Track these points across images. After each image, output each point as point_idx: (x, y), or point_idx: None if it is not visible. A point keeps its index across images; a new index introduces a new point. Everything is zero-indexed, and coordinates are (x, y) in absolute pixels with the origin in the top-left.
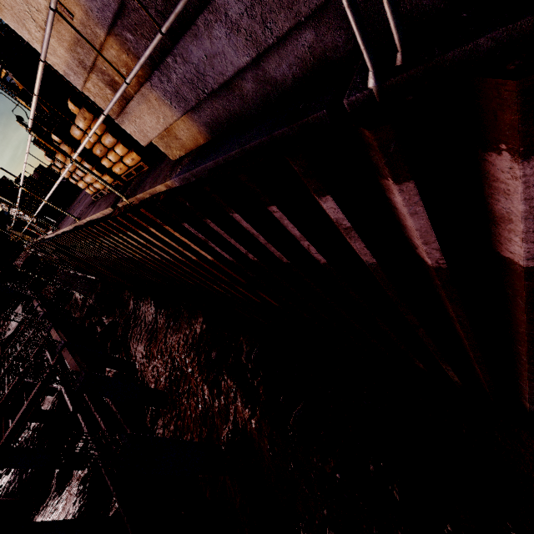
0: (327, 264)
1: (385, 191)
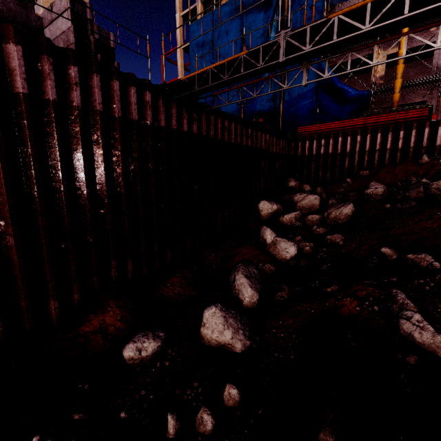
0: None
1: None
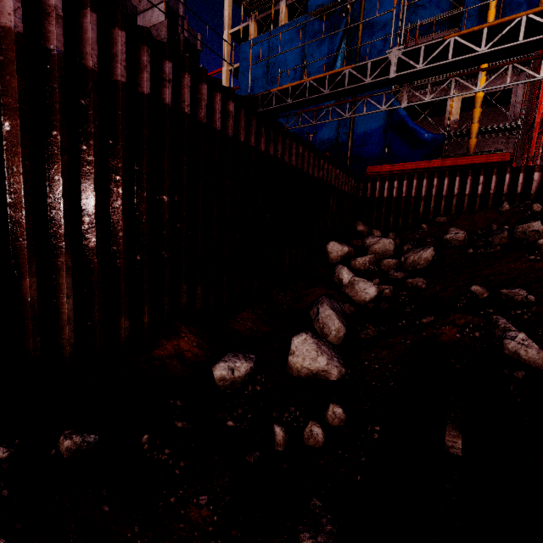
0: (21, 35)
1: (79, 18)
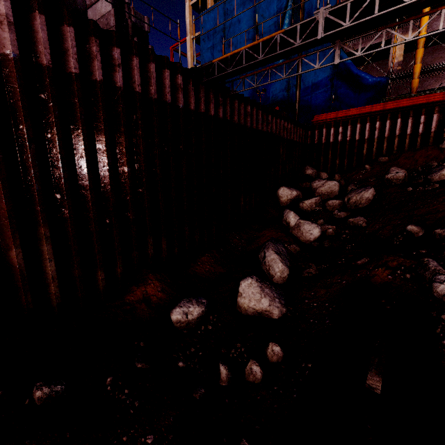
0: None
1: (30, 22)
